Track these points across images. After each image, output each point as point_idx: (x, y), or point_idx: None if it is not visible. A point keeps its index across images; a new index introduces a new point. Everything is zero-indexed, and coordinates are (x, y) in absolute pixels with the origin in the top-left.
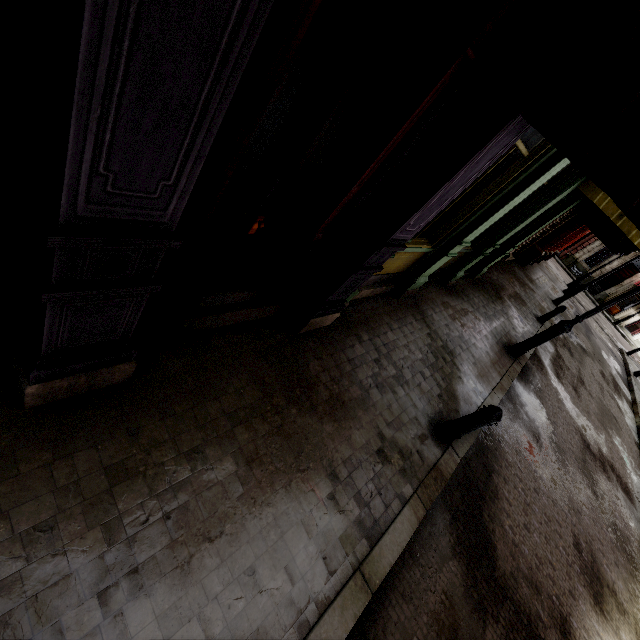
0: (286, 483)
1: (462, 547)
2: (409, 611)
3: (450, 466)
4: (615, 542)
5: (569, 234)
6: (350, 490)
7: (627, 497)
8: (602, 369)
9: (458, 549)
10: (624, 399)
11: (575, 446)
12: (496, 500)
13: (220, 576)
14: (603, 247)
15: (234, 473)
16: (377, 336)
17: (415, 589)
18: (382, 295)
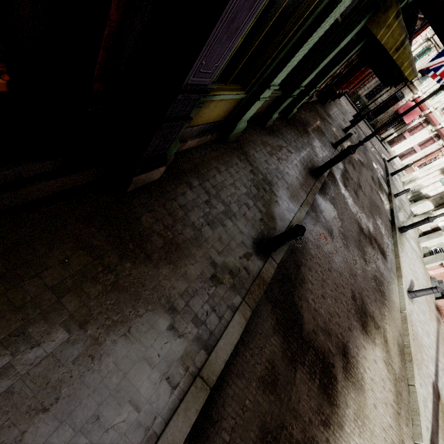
0: (125, 331)
1: (280, 325)
2: (242, 384)
3: (270, 272)
4: (375, 287)
5: (356, 74)
6: (188, 316)
7: (383, 257)
8: (372, 175)
9: (277, 327)
10: (384, 193)
11: (354, 232)
12: (303, 284)
13: (60, 436)
14: (377, 84)
15: (66, 340)
16: (206, 180)
17: (246, 367)
18: (210, 143)
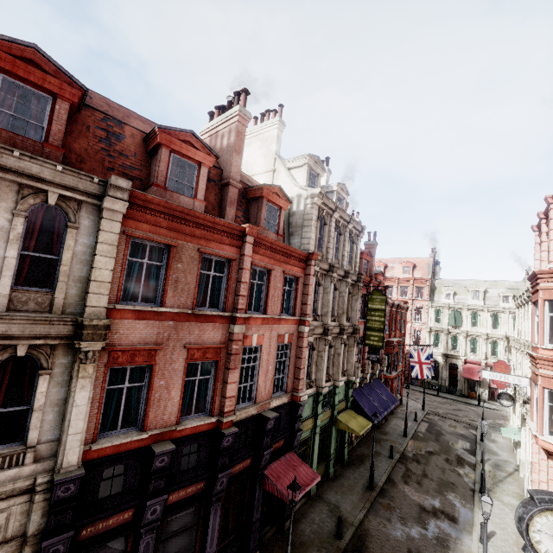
0: None
1: None
2: None
3: (343, 545)
4: (436, 543)
5: None
6: None
7: (452, 521)
8: (447, 456)
9: None
10: (466, 465)
11: (414, 513)
12: (367, 549)
13: None
14: None
15: None
16: (308, 518)
17: None
18: (305, 502)
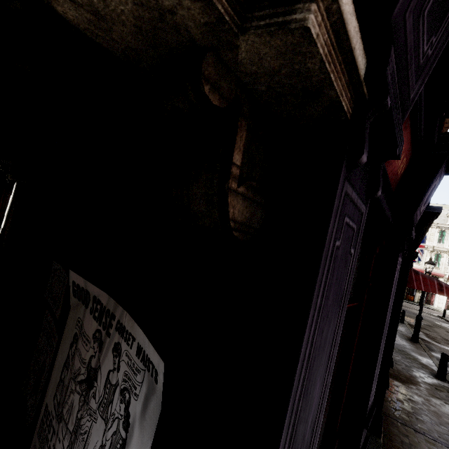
0: (433, 402)
1: None
2: None
3: None
4: None
5: None
6: (446, 400)
7: None
8: (445, 330)
9: None
10: None
11: None
12: None
13: None
14: None
15: (421, 402)
16: None
17: None
18: None
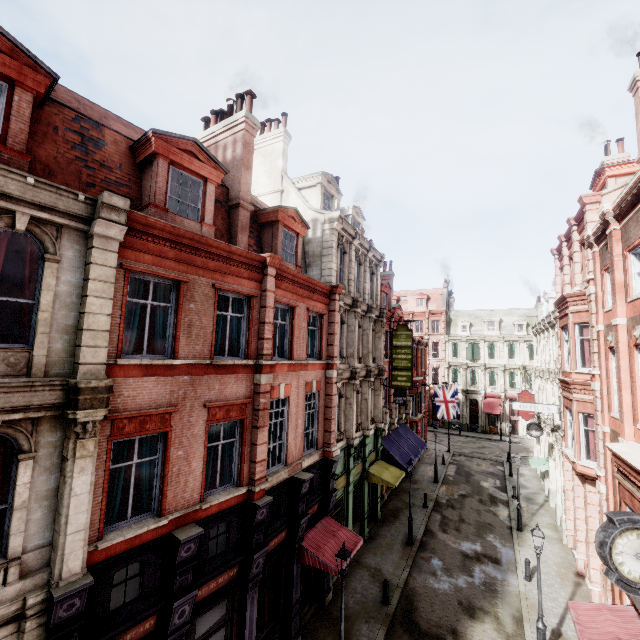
0: None
1: (406, 631)
2: None
3: (391, 610)
4: (484, 589)
5: None
6: (362, 635)
7: (495, 564)
8: (480, 497)
9: (405, 632)
10: (500, 504)
11: (458, 561)
12: (417, 610)
13: None
14: None
15: None
16: (348, 588)
17: None
18: None
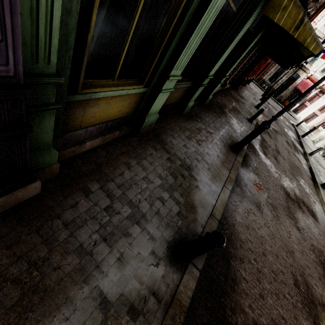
0: None
1: None
2: None
3: (190, 287)
4: (315, 260)
5: (259, 63)
6: None
7: (314, 219)
8: (287, 139)
9: None
10: (300, 153)
11: (282, 199)
12: (236, 286)
13: None
14: (276, 70)
15: None
16: (111, 180)
17: None
18: (121, 138)
